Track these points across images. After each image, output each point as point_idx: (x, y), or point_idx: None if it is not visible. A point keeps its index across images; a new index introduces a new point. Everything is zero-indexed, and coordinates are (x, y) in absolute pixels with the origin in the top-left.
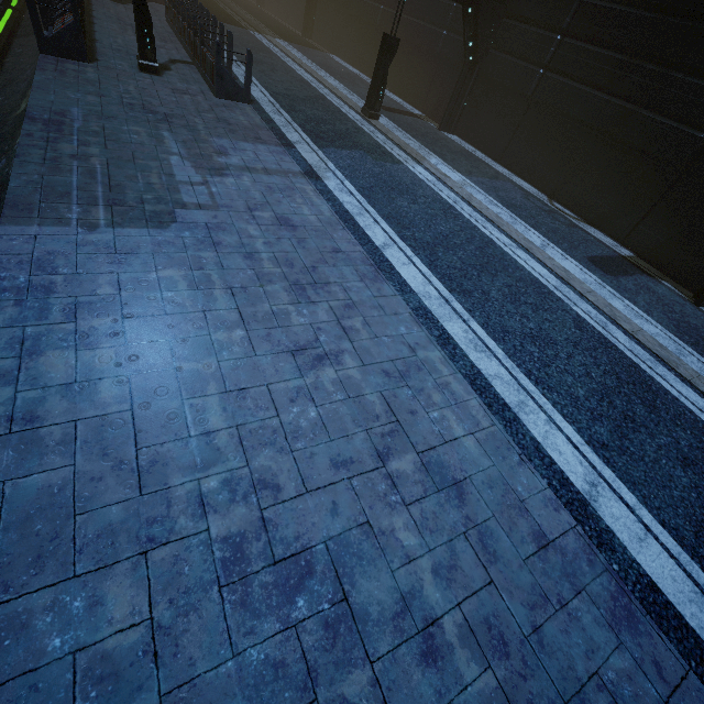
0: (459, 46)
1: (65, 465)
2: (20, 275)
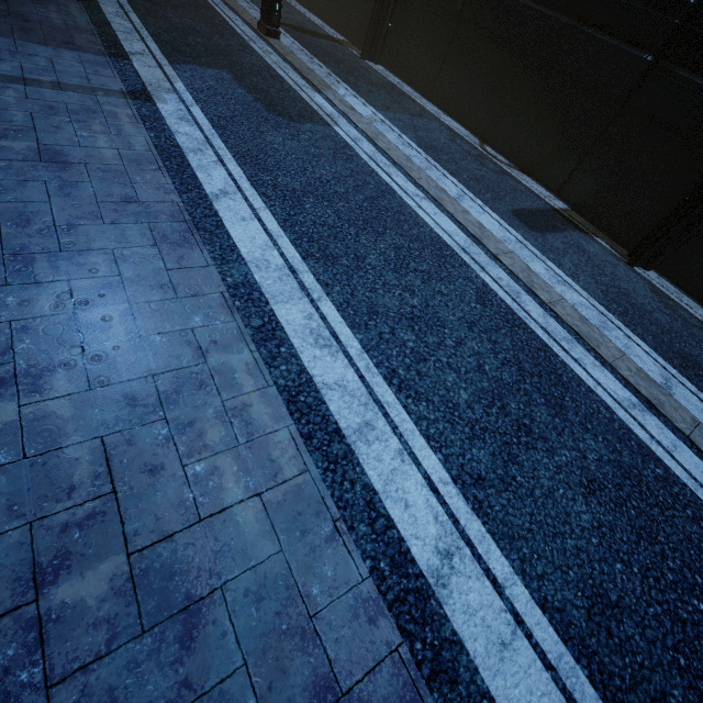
0: None
1: None
2: None
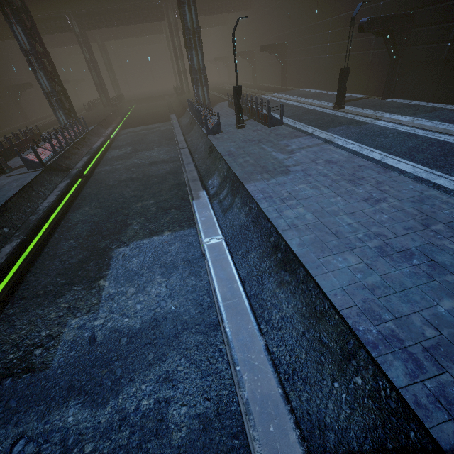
0: (383, 54)
1: (311, 234)
2: (260, 195)
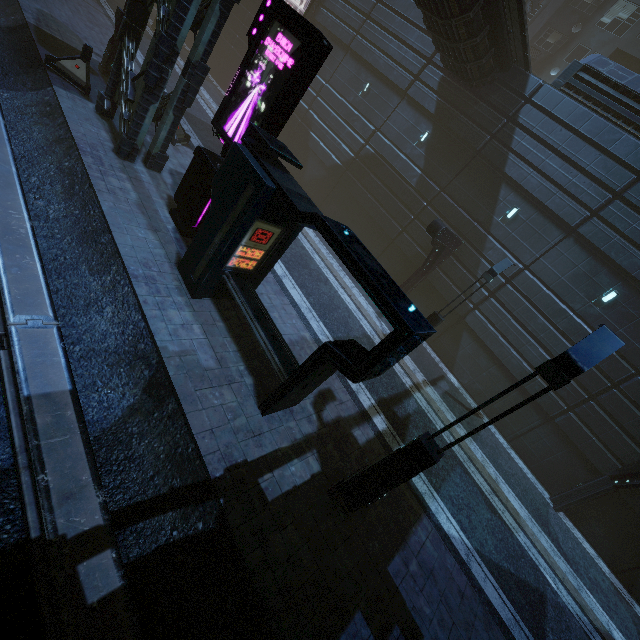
0: None
1: None
2: None
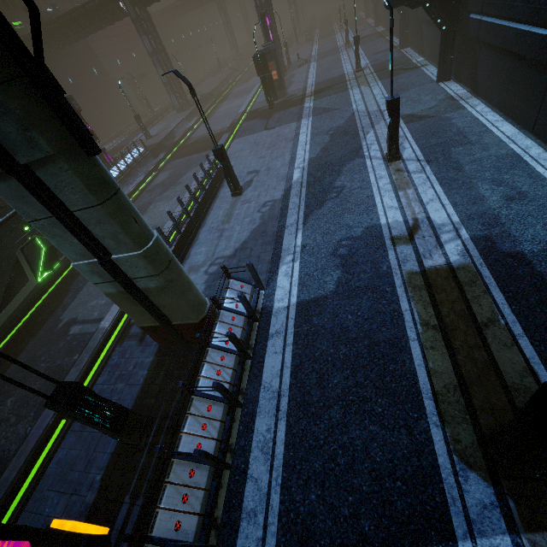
0: None
1: None
2: None
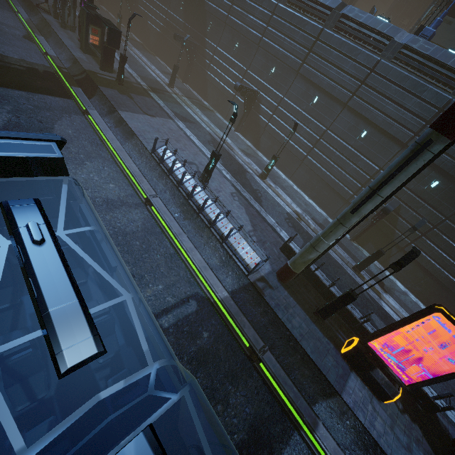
0: None
1: None
2: None
